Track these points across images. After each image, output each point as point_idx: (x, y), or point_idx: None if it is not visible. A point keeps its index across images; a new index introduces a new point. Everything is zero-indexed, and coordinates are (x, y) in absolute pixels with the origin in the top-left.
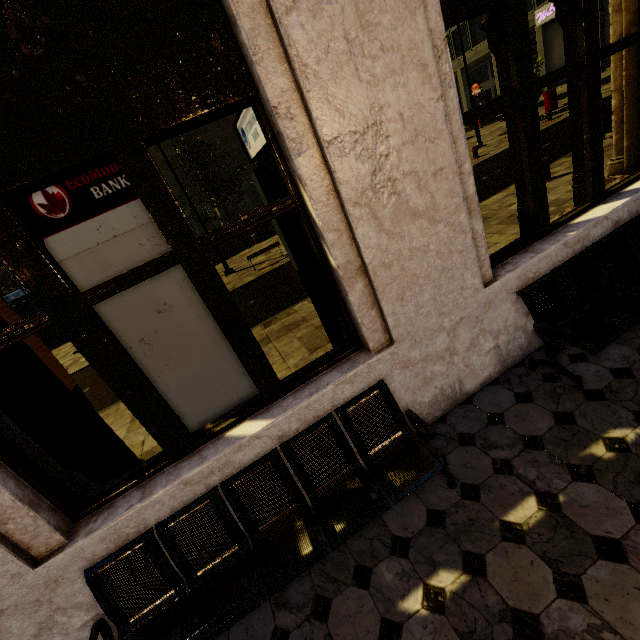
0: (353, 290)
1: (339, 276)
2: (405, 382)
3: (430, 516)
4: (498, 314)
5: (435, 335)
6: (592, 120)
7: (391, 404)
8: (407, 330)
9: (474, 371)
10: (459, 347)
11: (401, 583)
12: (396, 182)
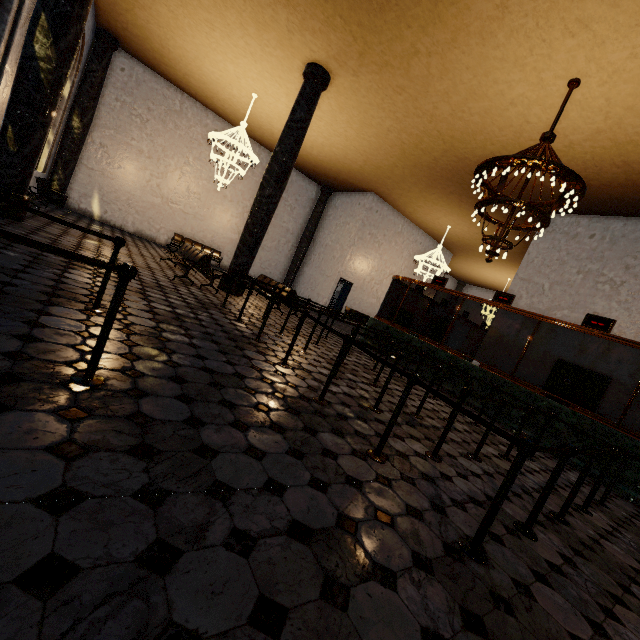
0: None
1: None
2: None
3: None
4: None
5: None
6: None
7: None
8: None
9: None
10: None
11: None
12: None
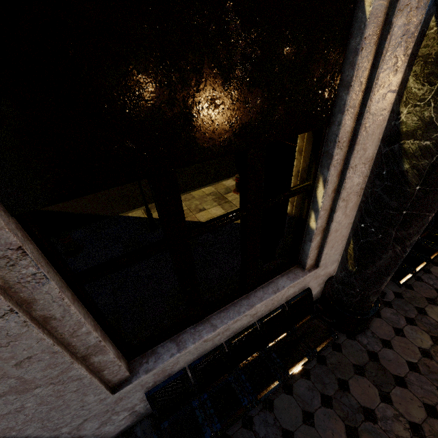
0: None
1: None
2: None
3: None
4: None
5: None
6: None
7: None
8: None
9: None
10: None
11: None
12: None
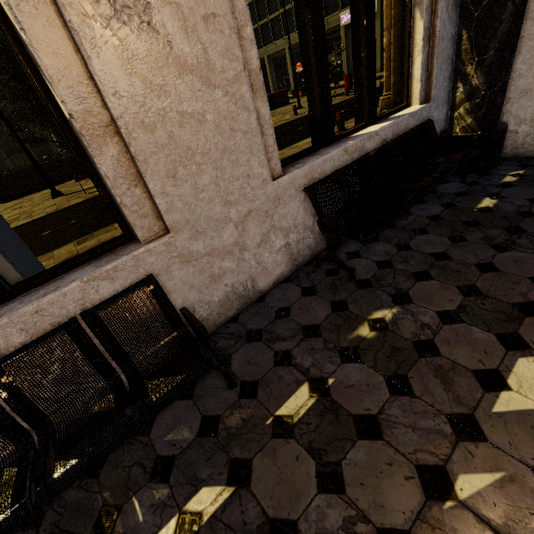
0: (102, 155)
1: (77, 132)
2: (188, 279)
3: (203, 424)
4: (288, 211)
5: (221, 226)
6: (368, 38)
7: (162, 302)
8: (185, 217)
9: (266, 269)
10: (249, 242)
11: (153, 518)
12: (149, 7)
